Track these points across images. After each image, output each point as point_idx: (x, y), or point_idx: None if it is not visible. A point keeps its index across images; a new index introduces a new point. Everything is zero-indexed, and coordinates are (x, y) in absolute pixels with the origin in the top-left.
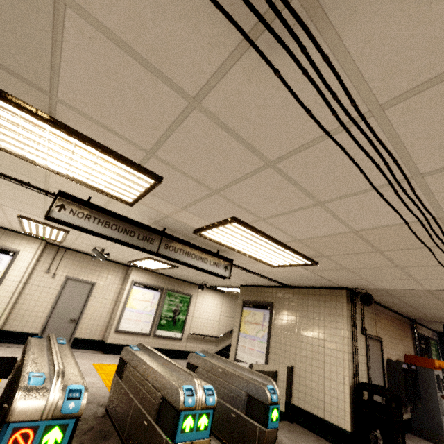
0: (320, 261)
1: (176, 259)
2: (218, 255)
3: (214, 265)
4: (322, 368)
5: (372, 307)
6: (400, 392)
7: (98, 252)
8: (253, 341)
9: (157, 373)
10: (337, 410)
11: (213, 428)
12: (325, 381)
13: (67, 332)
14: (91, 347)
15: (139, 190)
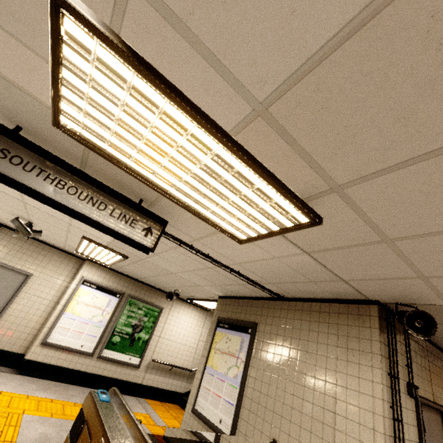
0: (327, 215)
1: (24, 183)
2: (136, 205)
3: (120, 219)
4: None
5: (422, 346)
6: None
7: (20, 225)
8: (221, 383)
9: None
10: None
11: None
12: None
13: None
14: (7, 362)
15: None
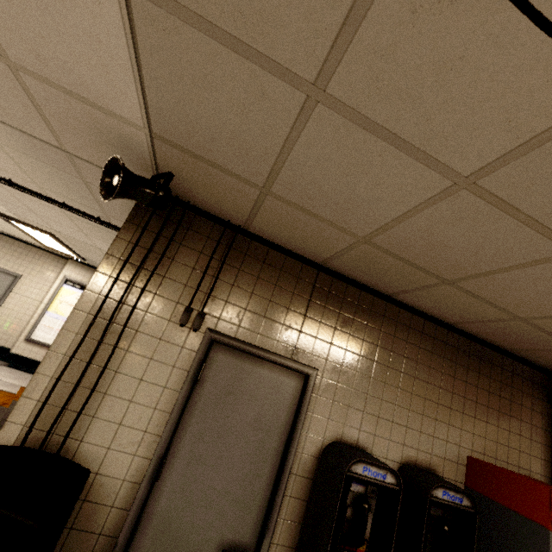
0: None
1: None
2: None
3: None
4: None
5: (298, 277)
6: None
7: None
8: None
9: None
10: None
11: None
12: None
13: None
14: (4, 357)
15: None
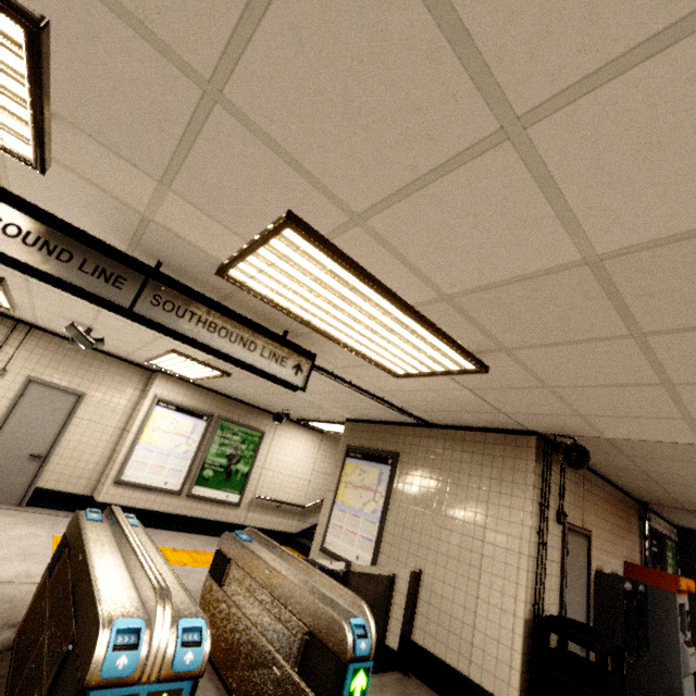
0: (494, 365)
1: (179, 331)
2: (284, 340)
3: (270, 358)
4: (475, 579)
5: (579, 474)
6: (616, 632)
7: (78, 333)
8: (356, 519)
9: (88, 578)
10: (496, 664)
11: (237, 690)
12: (479, 605)
13: (23, 477)
14: (70, 506)
15: (18, 93)
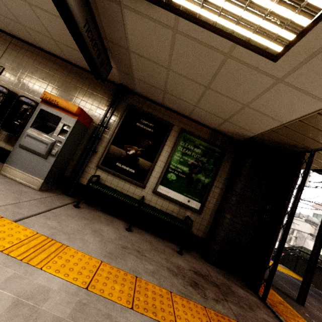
0: None
1: None
2: None
3: None
4: None
5: (5, 39)
6: None
7: None
8: None
9: None
10: None
11: None
12: None
13: None
14: None
15: None
